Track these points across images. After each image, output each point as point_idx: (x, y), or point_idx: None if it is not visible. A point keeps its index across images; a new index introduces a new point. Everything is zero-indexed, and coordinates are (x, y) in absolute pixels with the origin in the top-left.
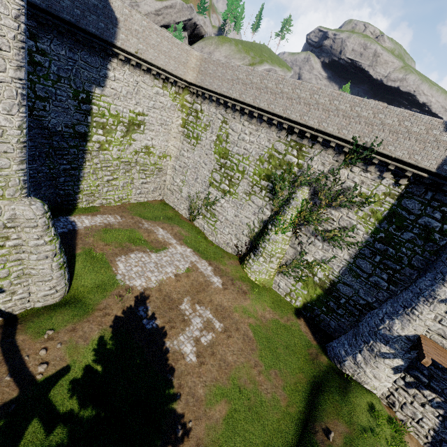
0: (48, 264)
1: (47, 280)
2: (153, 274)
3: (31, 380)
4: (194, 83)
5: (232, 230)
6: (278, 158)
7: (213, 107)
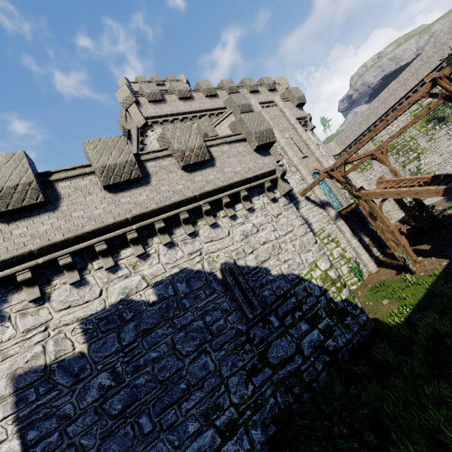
0: (389, 204)
1: (396, 210)
2: (437, 197)
3: (441, 210)
4: (341, 151)
5: (451, 163)
6: (419, 111)
7: None
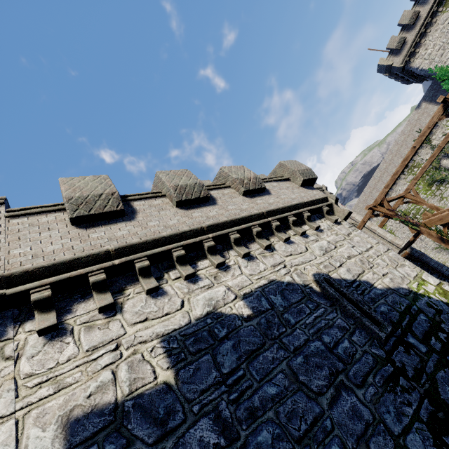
0: (439, 255)
1: None
2: None
3: None
4: None
5: None
6: None
7: (374, 218)
